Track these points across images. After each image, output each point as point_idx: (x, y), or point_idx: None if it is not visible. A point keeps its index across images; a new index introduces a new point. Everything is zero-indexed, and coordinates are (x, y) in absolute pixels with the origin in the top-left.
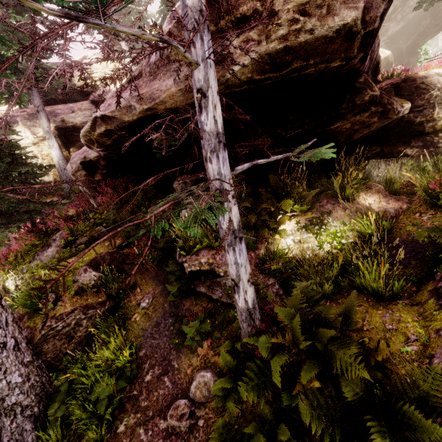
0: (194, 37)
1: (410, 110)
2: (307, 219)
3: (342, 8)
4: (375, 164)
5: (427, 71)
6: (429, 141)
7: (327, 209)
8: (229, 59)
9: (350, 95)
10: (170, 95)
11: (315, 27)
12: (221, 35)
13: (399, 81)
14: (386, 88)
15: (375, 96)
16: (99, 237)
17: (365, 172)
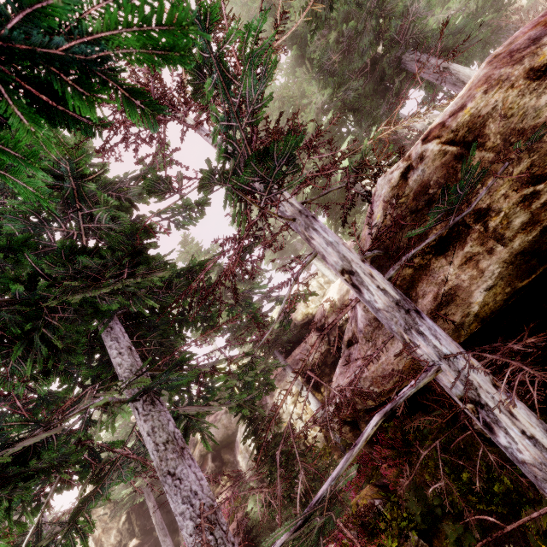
0: (408, 337)
1: None
2: None
3: None
4: None
5: None
6: None
7: None
8: (458, 292)
9: None
10: (406, 366)
11: None
12: (424, 271)
13: None
14: None
15: None
16: None
17: None
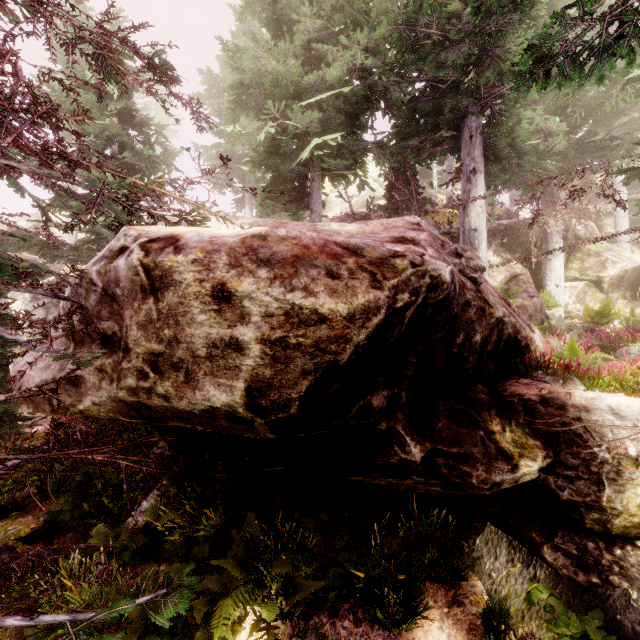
0: None
1: (551, 465)
2: (293, 639)
3: (208, 381)
4: (492, 537)
5: (593, 397)
6: (591, 553)
7: (335, 633)
8: (83, 385)
9: (366, 443)
10: (30, 397)
11: (170, 395)
12: (91, 343)
13: (535, 397)
14: (510, 401)
15: (412, 461)
16: (23, 503)
17: (473, 544)
